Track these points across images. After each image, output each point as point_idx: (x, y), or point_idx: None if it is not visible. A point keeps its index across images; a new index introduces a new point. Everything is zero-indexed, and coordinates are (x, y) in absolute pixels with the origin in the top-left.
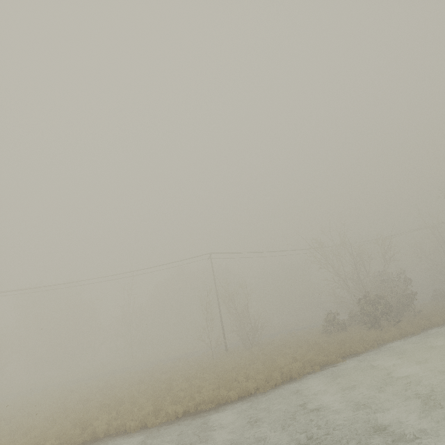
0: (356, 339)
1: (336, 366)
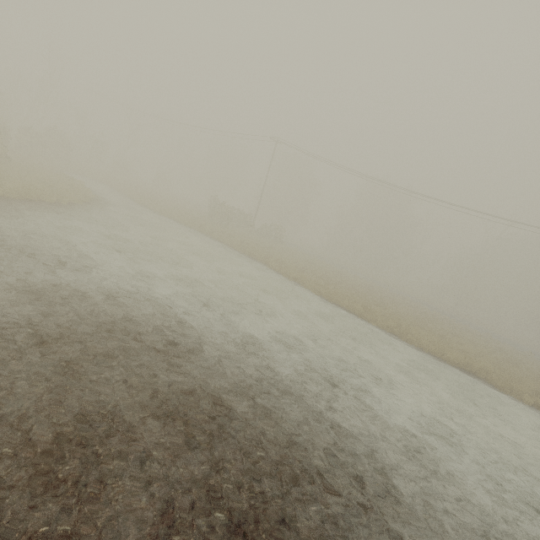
0: None
1: None
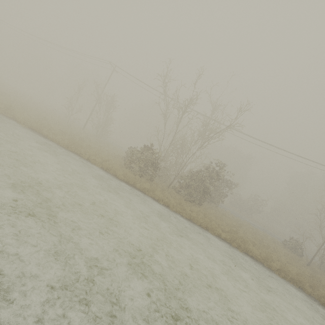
0: (78, 144)
1: (12, 121)
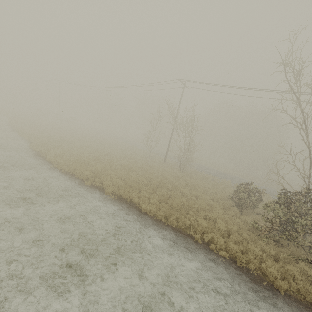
0: (177, 207)
1: (100, 194)
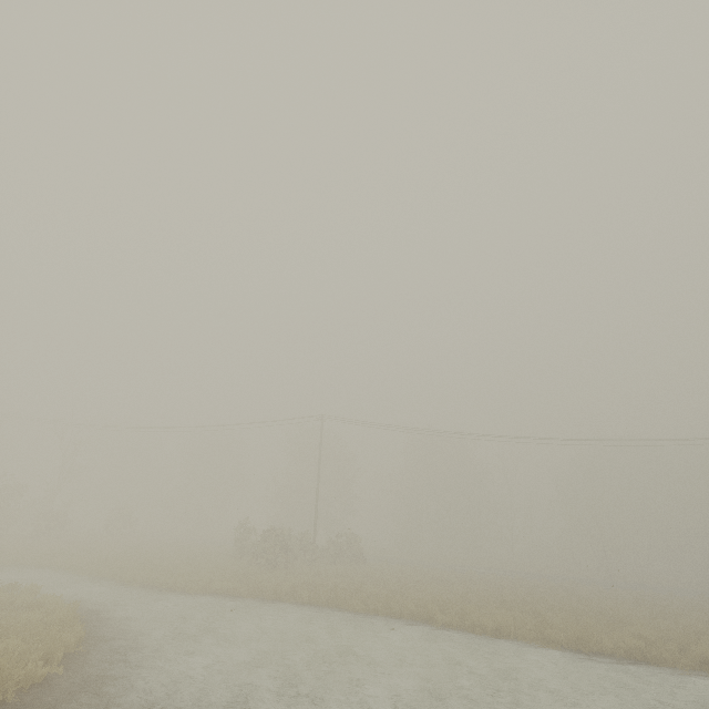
0: None
1: None
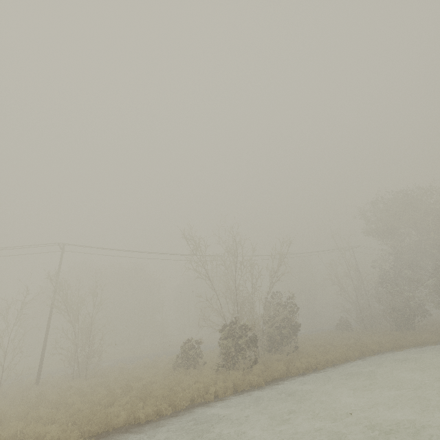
0: (167, 392)
1: None
